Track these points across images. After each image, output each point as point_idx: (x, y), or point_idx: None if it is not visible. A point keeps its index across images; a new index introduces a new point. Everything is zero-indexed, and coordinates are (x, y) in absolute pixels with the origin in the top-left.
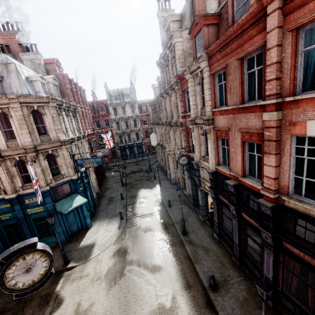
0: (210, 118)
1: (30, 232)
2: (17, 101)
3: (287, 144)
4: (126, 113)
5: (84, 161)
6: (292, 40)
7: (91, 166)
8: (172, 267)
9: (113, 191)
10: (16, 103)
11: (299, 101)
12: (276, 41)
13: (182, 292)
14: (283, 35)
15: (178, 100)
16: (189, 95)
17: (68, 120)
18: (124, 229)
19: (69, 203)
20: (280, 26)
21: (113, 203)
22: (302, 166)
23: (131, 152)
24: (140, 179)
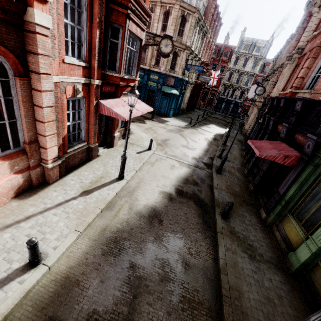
0: (301, 48)
1: (144, 96)
2: (179, 4)
3: None
4: (245, 67)
5: (192, 67)
6: None
7: (193, 72)
8: (203, 145)
9: (194, 116)
10: (178, 5)
11: None
12: None
13: (201, 150)
14: None
15: (294, 40)
16: (304, 31)
17: (197, 37)
18: (188, 127)
19: (169, 89)
20: None
21: (190, 118)
22: None
23: (225, 108)
24: (218, 122)
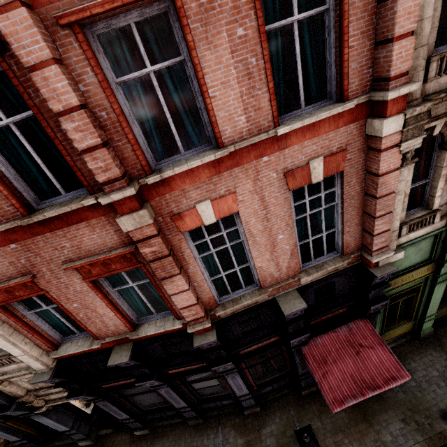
0: None
1: None
2: None
3: (185, 248)
4: None
5: None
6: (84, 52)
7: None
8: None
9: None
10: None
11: (169, 178)
12: (44, 45)
13: None
14: (50, 33)
15: None
16: None
17: None
18: None
19: None
20: (26, 2)
21: None
22: (210, 261)
23: None
24: None
